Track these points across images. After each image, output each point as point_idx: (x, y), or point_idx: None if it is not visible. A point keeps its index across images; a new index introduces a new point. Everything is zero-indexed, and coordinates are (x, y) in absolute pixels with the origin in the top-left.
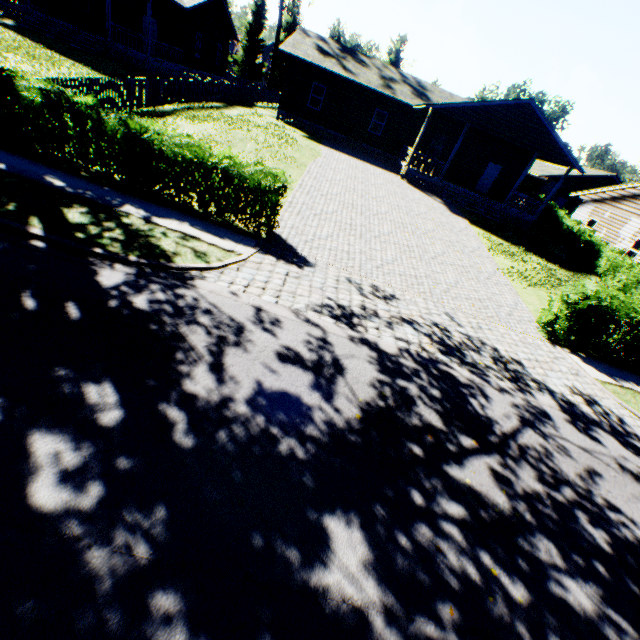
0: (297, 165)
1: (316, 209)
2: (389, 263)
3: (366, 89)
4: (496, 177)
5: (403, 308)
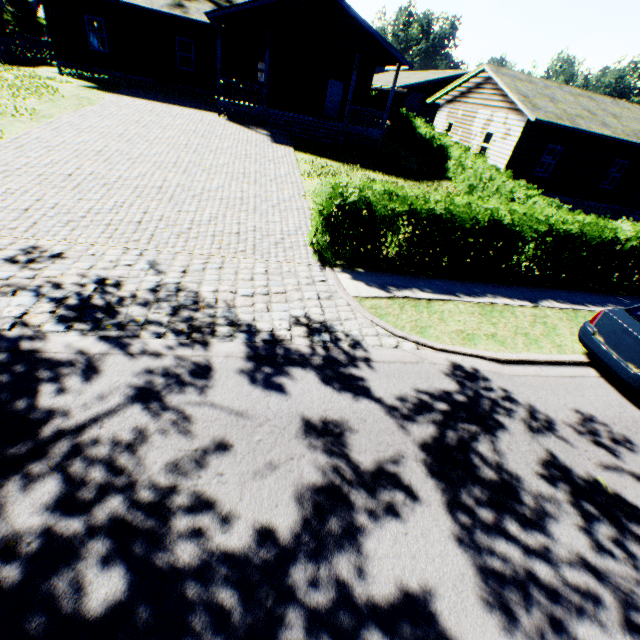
0: (35, 117)
1: (15, 164)
2: (101, 213)
3: (153, 13)
4: (342, 96)
5: (55, 269)
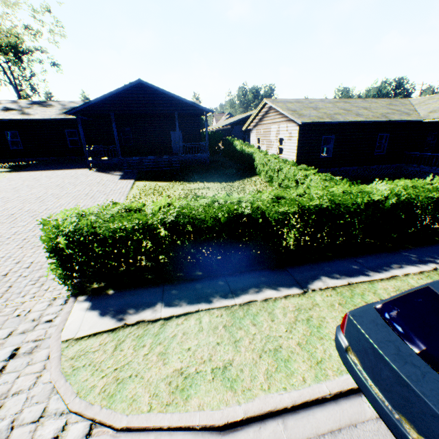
0: None
1: None
2: None
3: (49, 120)
4: (182, 139)
5: None
